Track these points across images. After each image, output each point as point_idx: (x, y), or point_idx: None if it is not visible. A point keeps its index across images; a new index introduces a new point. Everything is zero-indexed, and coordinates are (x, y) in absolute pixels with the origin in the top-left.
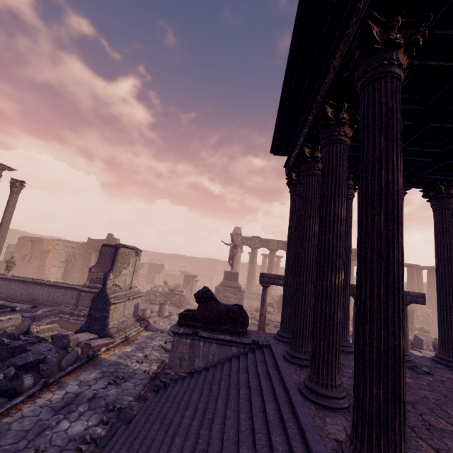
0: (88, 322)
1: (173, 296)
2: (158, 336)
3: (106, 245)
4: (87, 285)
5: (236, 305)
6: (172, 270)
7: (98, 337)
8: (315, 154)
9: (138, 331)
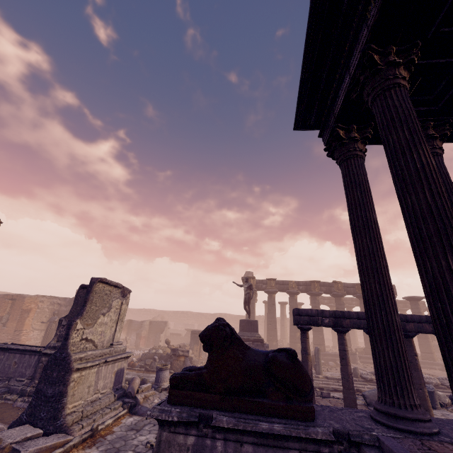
0: (32, 405)
1: (176, 359)
2: (147, 424)
3: (84, 286)
4: (52, 345)
5: (281, 350)
6: (177, 329)
7: (44, 434)
8: (390, 58)
9: (116, 417)
